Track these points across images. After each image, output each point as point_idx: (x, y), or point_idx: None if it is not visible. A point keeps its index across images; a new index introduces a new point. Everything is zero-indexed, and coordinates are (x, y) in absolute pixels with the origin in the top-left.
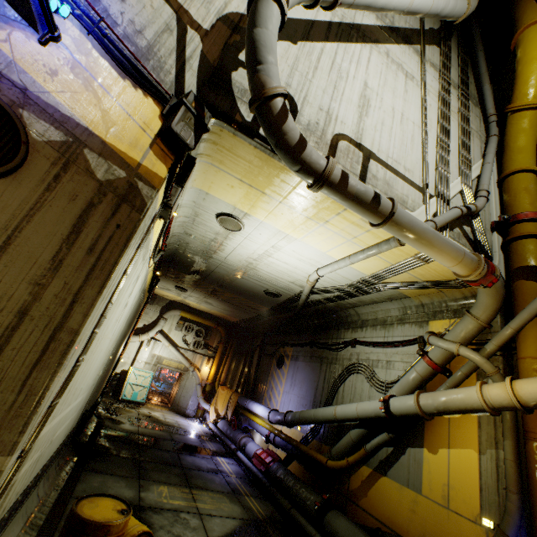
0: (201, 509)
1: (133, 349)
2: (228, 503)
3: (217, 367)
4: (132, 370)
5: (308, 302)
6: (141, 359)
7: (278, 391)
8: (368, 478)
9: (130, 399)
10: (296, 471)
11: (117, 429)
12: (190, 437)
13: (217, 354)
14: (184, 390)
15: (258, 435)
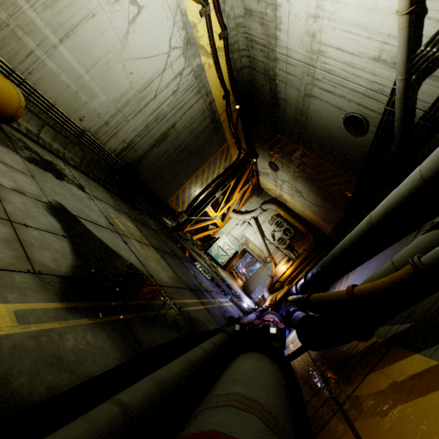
0: (127, 239)
1: (231, 225)
2: (164, 272)
3: (294, 270)
4: (223, 236)
5: (414, 123)
6: (233, 233)
7: (337, 288)
8: (413, 379)
9: (213, 256)
10: (300, 363)
11: (174, 235)
12: (226, 286)
13: (298, 259)
14: (256, 277)
15: (294, 332)
